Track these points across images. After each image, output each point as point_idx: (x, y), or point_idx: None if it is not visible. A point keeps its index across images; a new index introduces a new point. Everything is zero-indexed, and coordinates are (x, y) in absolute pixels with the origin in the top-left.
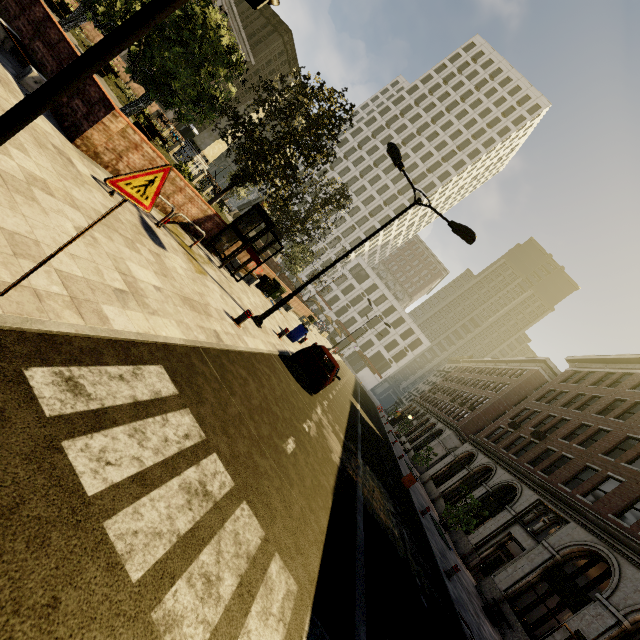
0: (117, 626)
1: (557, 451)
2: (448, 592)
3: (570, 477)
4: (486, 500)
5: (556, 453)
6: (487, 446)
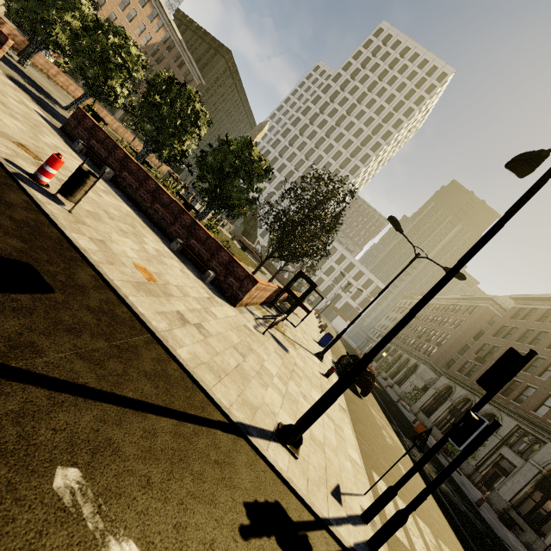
0: None
1: (522, 382)
2: (486, 521)
3: (538, 405)
4: None
5: (522, 384)
6: (462, 380)
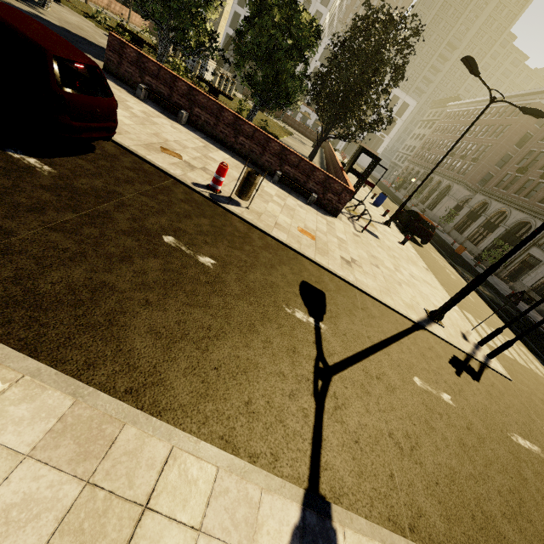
0: (537, 376)
1: None
2: (515, 307)
3: None
4: (505, 235)
5: None
6: (499, 195)
